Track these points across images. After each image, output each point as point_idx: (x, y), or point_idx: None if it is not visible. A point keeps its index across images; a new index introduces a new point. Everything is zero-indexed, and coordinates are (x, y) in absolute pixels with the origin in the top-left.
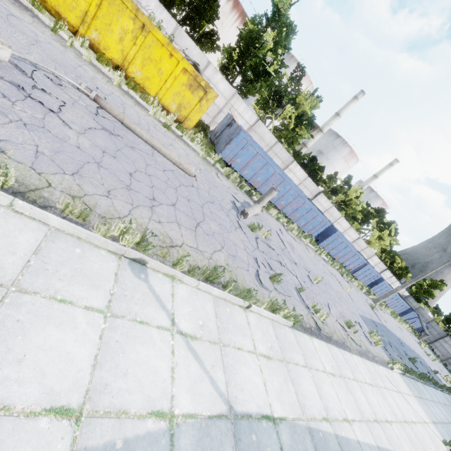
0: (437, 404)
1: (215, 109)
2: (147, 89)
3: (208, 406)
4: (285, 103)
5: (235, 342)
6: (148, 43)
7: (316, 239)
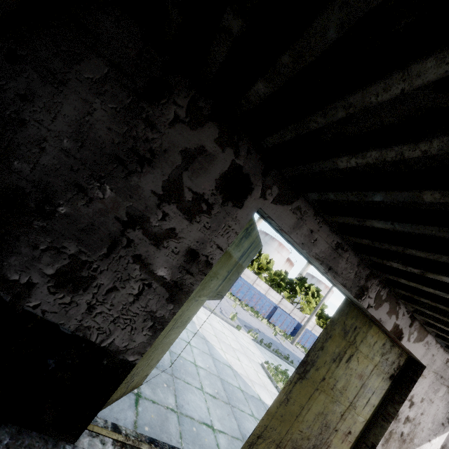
0: None
1: None
2: None
3: None
4: None
5: None
6: None
7: None
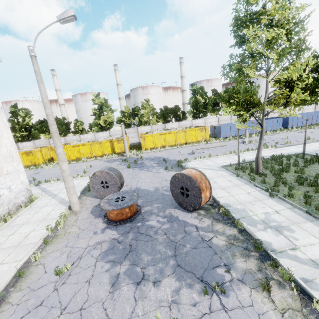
0: None
1: None
2: (193, 141)
3: None
4: (219, 102)
5: None
6: (187, 133)
7: (285, 127)
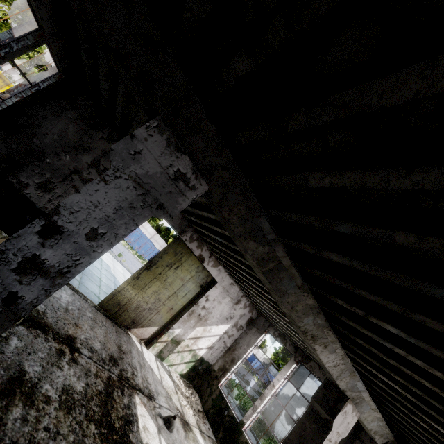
0: None
1: None
2: None
3: None
4: None
5: None
6: None
7: None
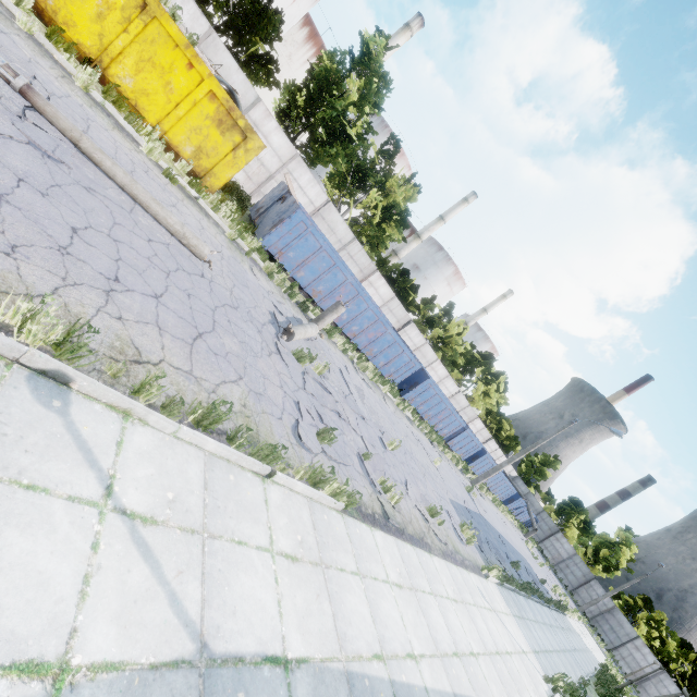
0: (542, 626)
1: (264, 173)
2: (143, 110)
3: (154, 647)
4: (371, 187)
5: (234, 532)
6: (150, 35)
7: (400, 389)
